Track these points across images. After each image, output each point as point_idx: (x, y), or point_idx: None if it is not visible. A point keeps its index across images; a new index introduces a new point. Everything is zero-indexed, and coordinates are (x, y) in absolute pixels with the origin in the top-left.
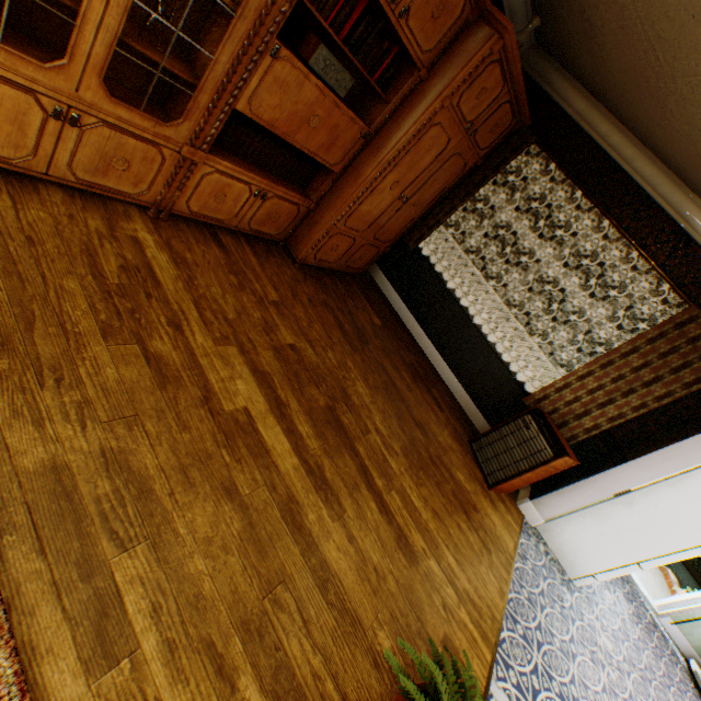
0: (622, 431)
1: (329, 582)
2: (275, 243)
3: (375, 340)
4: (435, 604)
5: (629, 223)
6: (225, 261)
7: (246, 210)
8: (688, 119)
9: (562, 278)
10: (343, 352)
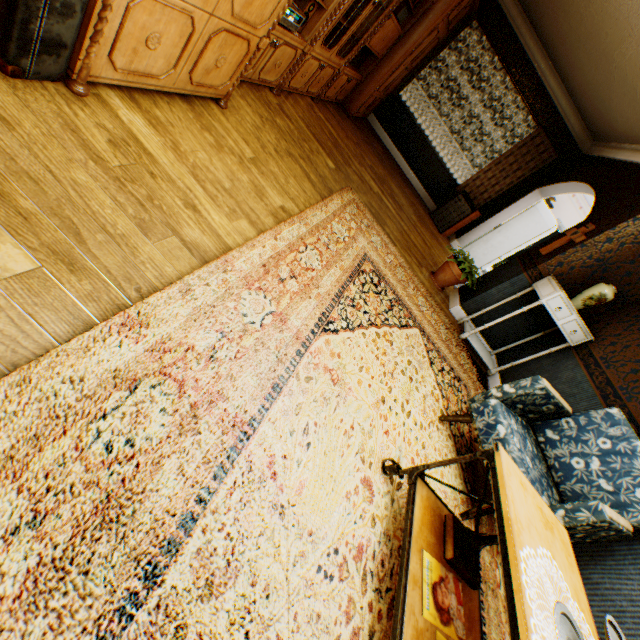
0: (500, 198)
1: (415, 246)
2: (336, 105)
3: (385, 162)
4: (437, 261)
5: (518, 79)
6: (337, 123)
7: (340, 90)
8: (551, 29)
9: (481, 114)
10: (382, 169)
